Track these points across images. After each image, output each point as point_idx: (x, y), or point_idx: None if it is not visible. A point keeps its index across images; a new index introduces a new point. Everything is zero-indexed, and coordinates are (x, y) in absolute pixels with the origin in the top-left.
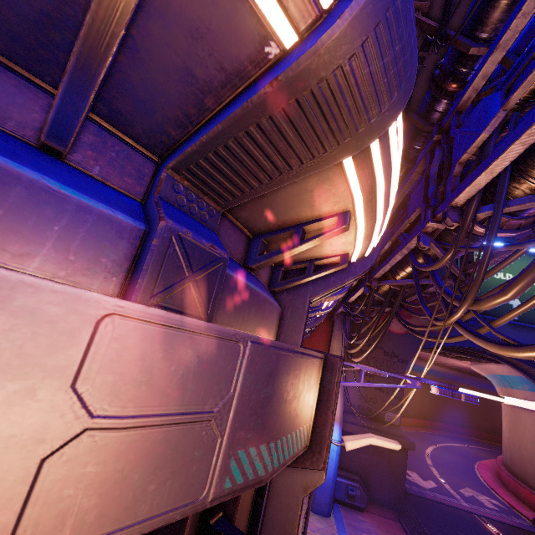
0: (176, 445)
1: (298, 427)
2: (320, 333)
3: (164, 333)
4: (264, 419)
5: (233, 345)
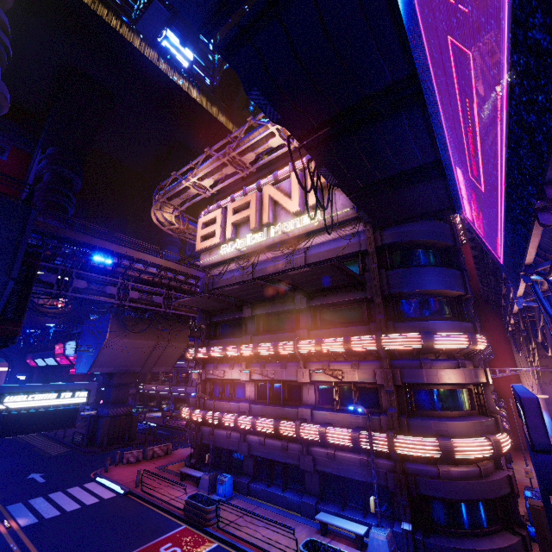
0: (470, 377)
1: (482, 378)
2: (504, 351)
3: (466, 370)
4: (477, 376)
5: (471, 370)
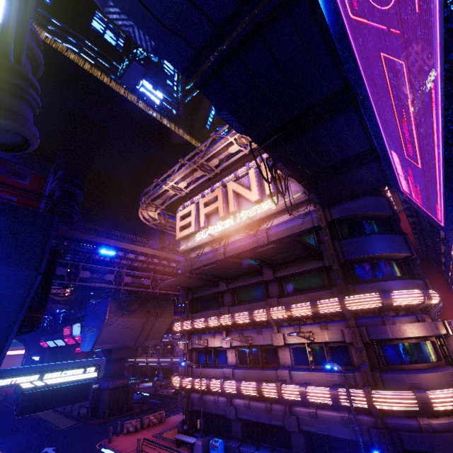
0: (431, 330)
1: (442, 330)
2: (451, 303)
3: (426, 323)
4: (437, 328)
5: (430, 323)
